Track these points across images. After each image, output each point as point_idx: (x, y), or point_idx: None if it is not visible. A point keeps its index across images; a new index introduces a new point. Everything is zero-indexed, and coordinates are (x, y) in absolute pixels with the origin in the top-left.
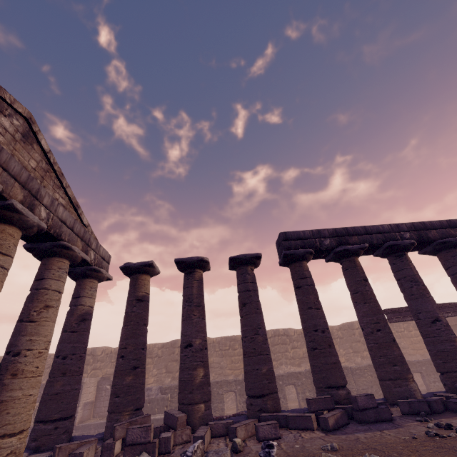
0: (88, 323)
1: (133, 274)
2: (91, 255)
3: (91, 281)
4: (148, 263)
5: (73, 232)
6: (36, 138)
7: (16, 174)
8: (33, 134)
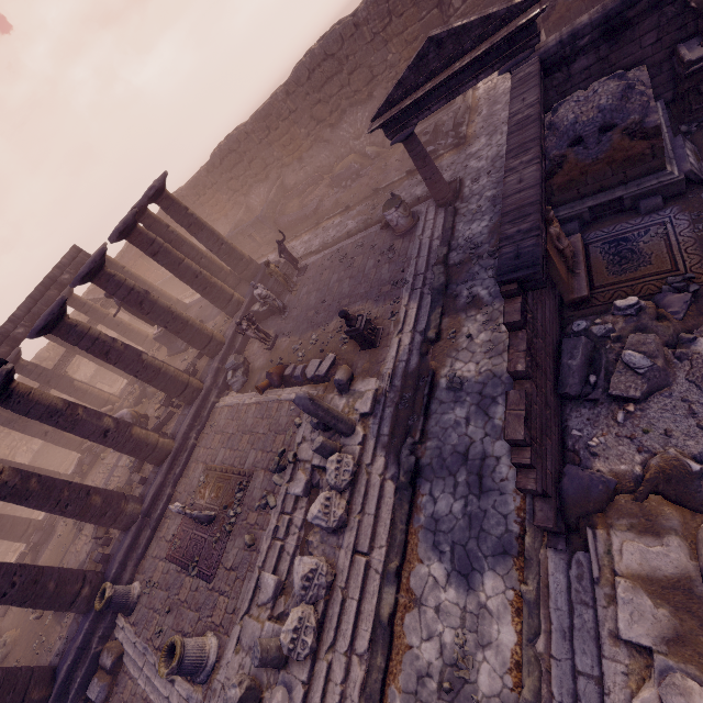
0: None
1: None
2: None
3: None
4: None
5: None
6: None
7: None
8: None
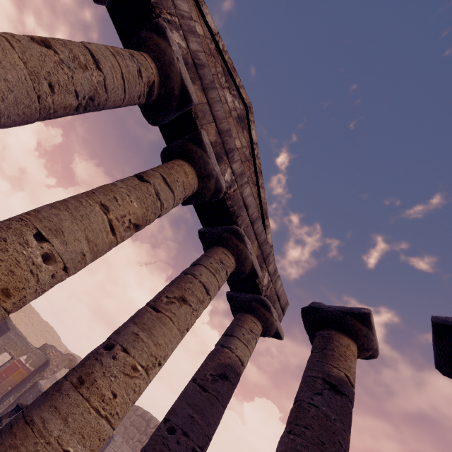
0: (228, 389)
1: (322, 327)
2: (263, 278)
3: (253, 320)
4: (358, 310)
5: (252, 228)
6: (248, 127)
7: (217, 118)
8: (247, 123)
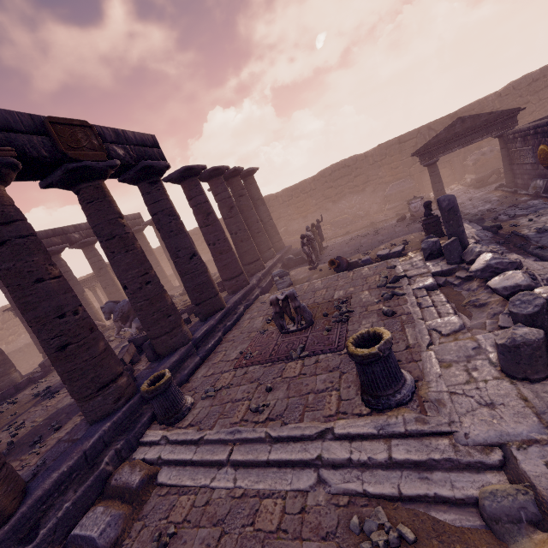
0: None
1: None
2: None
3: None
4: None
5: None
6: None
7: None
8: None
